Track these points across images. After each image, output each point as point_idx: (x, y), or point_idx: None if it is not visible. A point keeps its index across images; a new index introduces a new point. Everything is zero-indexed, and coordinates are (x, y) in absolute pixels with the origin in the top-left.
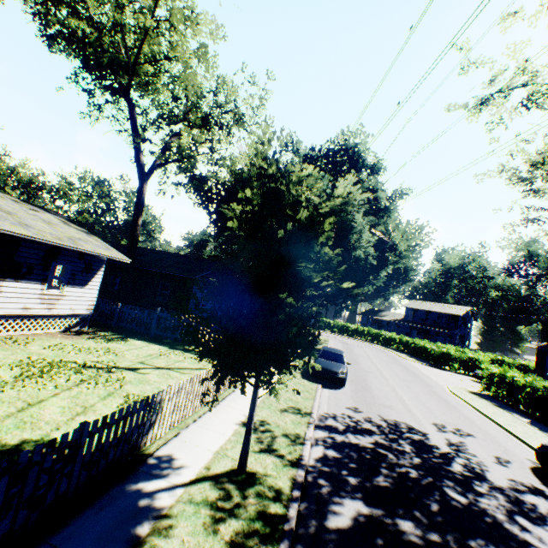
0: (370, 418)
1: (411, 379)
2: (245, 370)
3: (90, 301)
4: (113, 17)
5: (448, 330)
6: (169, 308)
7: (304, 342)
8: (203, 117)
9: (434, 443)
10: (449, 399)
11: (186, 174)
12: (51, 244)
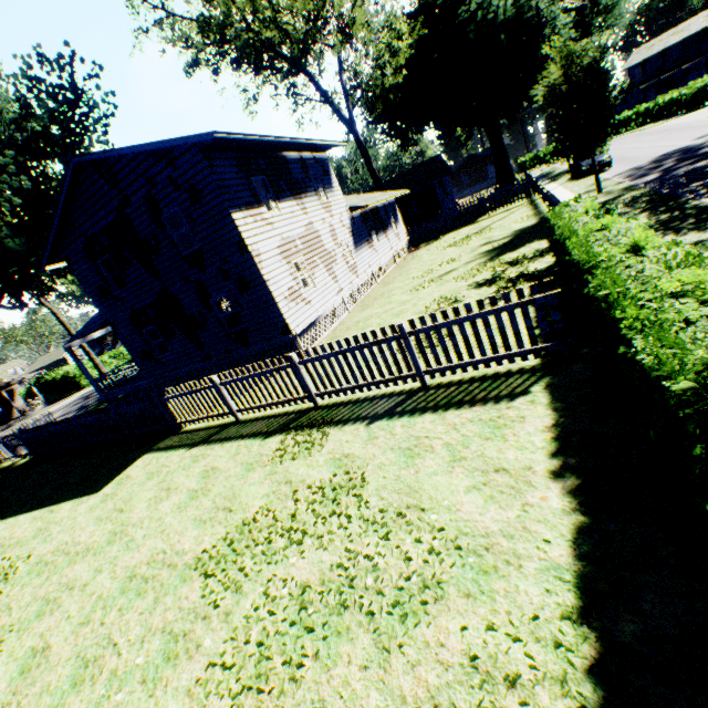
0: (644, 163)
1: (665, 135)
2: (591, 150)
3: (404, 232)
4: (301, 11)
5: (700, 57)
6: (426, 219)
7: (614, 120)
8: (340, 29)
9: (694, 145)
10: (707, 124)
11: (367, 101)
12: (382, 204)
